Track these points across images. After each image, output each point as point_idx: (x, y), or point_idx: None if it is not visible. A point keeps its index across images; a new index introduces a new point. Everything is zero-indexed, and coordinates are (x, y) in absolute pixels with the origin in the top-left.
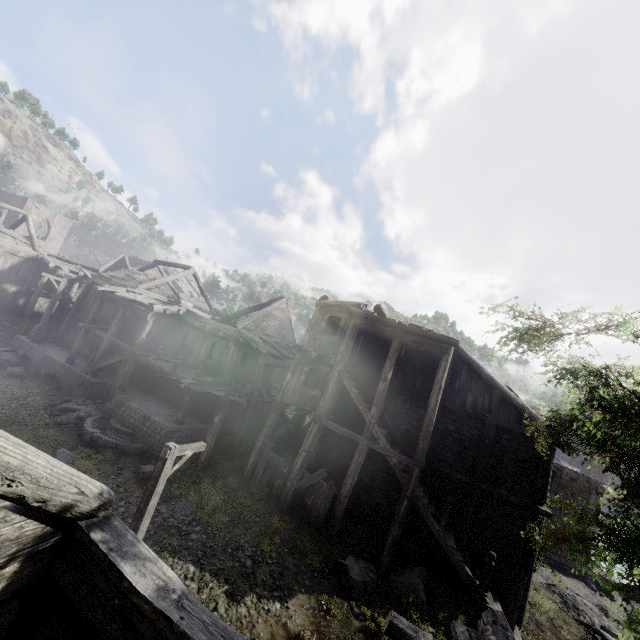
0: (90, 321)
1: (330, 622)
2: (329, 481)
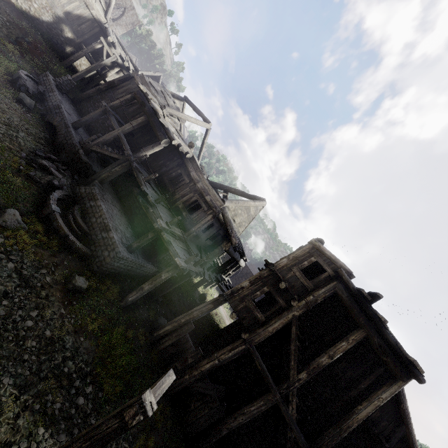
0: (113, 106)
1: None
2: (223, 403)
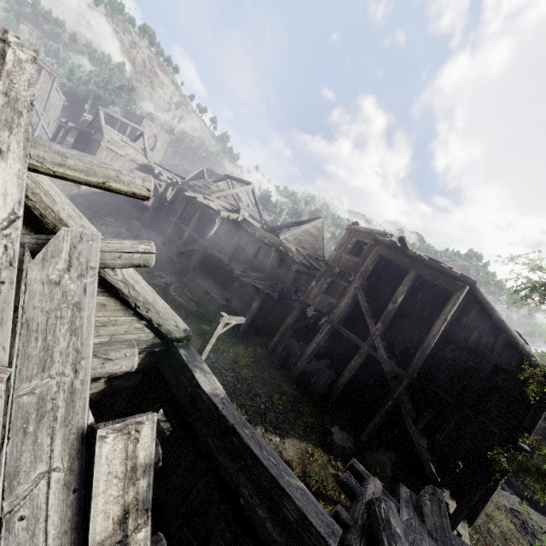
0: (178, 217)
1: (312, 462)
2: (331, 370)
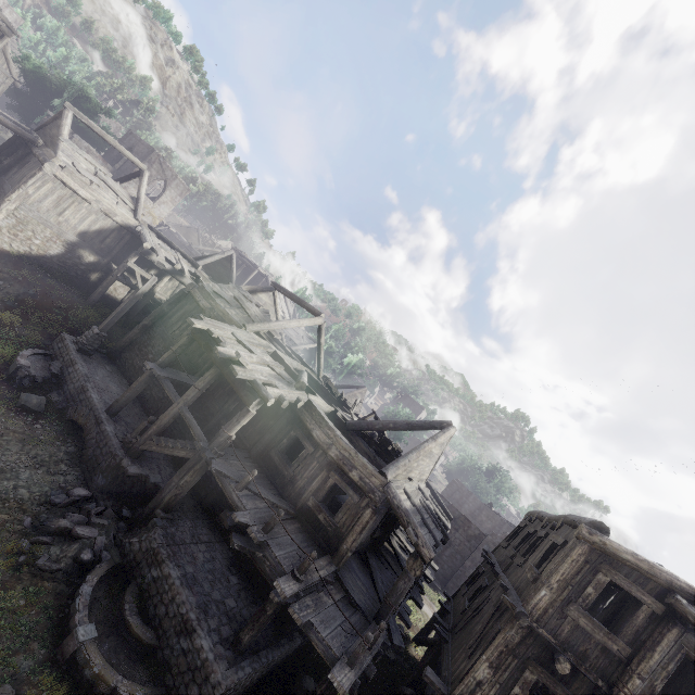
0: (163, 362)
1: None
2: None
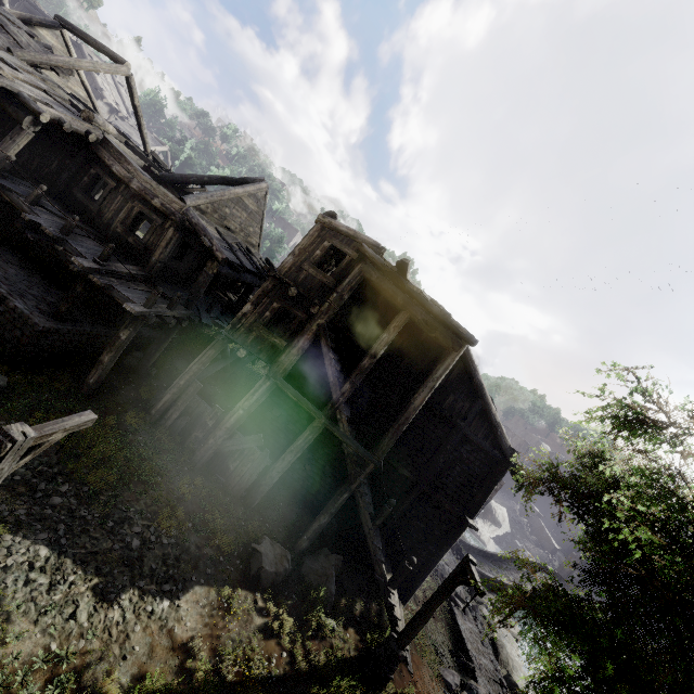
0: None
1: (228, 622)
2: (264, 451)
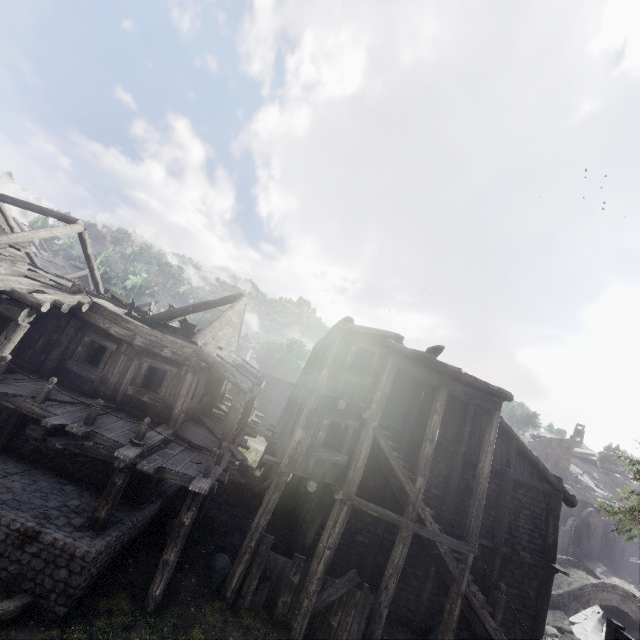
0: None
1: None
2: (364, 588)
